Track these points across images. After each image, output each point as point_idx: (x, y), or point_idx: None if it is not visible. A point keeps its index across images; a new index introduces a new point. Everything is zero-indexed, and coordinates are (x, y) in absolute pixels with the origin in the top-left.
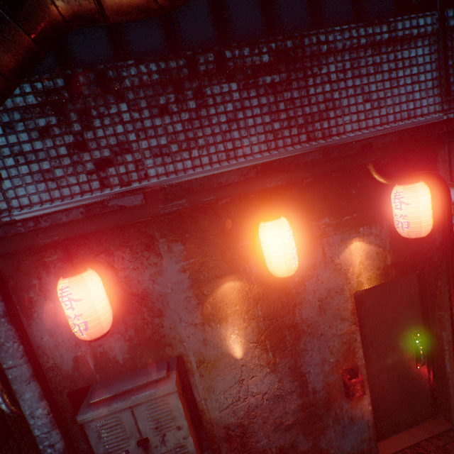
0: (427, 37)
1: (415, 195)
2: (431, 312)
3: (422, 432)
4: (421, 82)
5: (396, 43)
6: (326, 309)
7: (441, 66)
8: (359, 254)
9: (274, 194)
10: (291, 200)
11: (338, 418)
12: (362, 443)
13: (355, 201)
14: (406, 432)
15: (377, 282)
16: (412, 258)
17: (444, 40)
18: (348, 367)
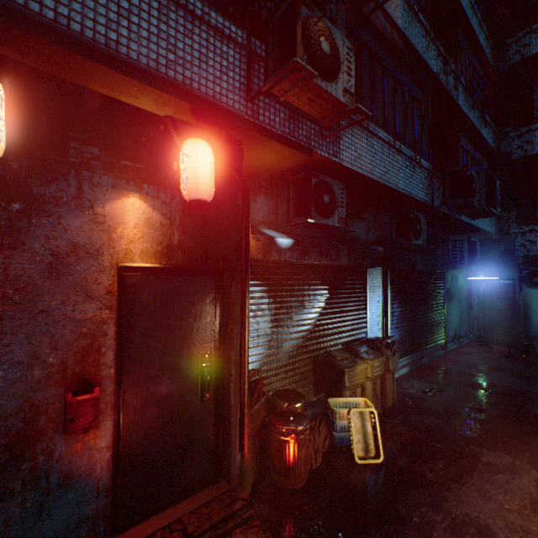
0: (239, 47)
1: (195, 147)
2: (226, 330)
3: (192, 503)
4: (230, 77)
5: (211, 29)
6: (64, 273)
7: (246, 73)
8: (137, 215)
9: (11, 71)
10: (42, 96)
11: (39, 475)
12: (79, 526)
13: (143, 150)
14: (172, 508)
15: (156, 261)
16: (205, 248)
17: (249, 54)
18: (83, 377)
